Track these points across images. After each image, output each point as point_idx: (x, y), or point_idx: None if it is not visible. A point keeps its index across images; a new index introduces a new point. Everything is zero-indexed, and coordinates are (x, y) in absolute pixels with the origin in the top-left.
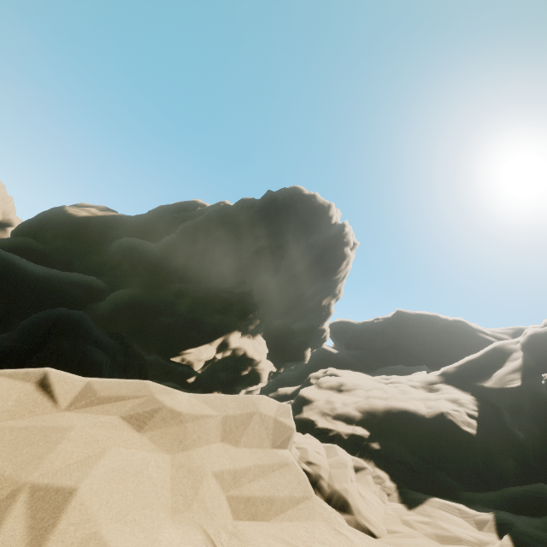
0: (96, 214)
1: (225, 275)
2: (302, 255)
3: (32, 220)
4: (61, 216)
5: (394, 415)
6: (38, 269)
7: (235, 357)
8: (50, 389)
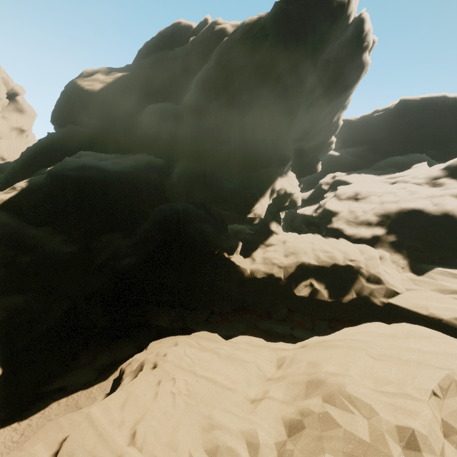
0: (106, 81)
1: (254, 128)
2: (318, 79)
3: (61, 106)
4: (82, 95)
5: (404, 214)
6: (120, 167)
7: (279, 196)
8: (436, 394)
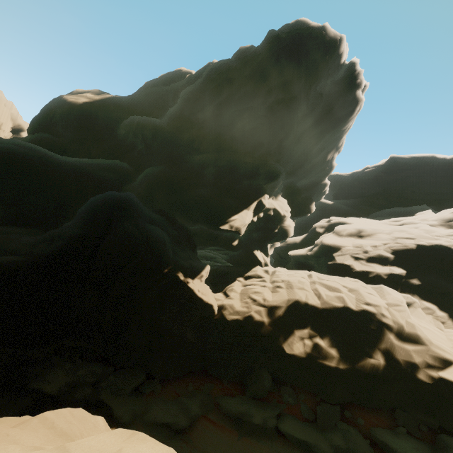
0: (93, 98)
1: (241, 140)
2: (311, 106)
3: (40, 116)
4: (64, 106)
5: (426, 254)
6: (68, 159)
7: (266, 218)
8: None
